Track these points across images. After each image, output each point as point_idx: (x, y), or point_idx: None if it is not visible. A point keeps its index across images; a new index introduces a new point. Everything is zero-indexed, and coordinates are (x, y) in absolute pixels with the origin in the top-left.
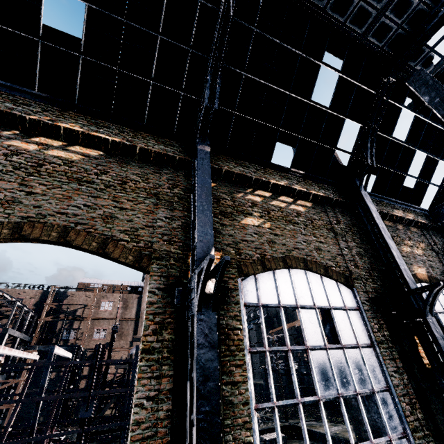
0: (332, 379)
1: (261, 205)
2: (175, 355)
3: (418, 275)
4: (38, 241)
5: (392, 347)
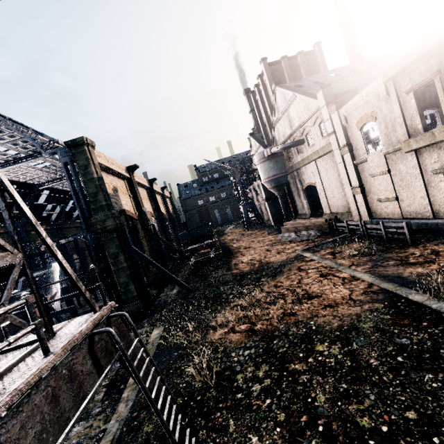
0: None
1: None
2: None
3: None
4: None
5: None
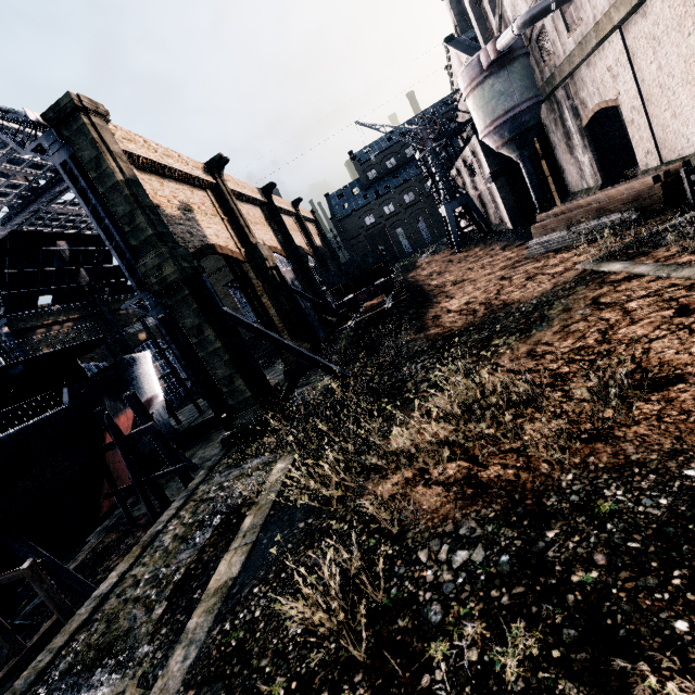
0: None
1: (45, 339)
2: None
3: (142, 339)
4: None
5: None
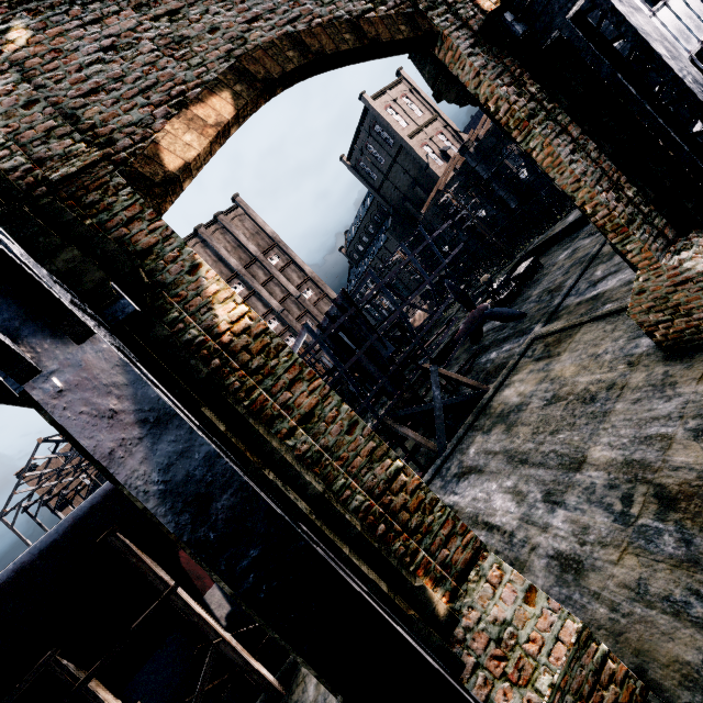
0: (676, 43)
1: None
2: (558, 100)
3: None
4: (283, 81)
5: None
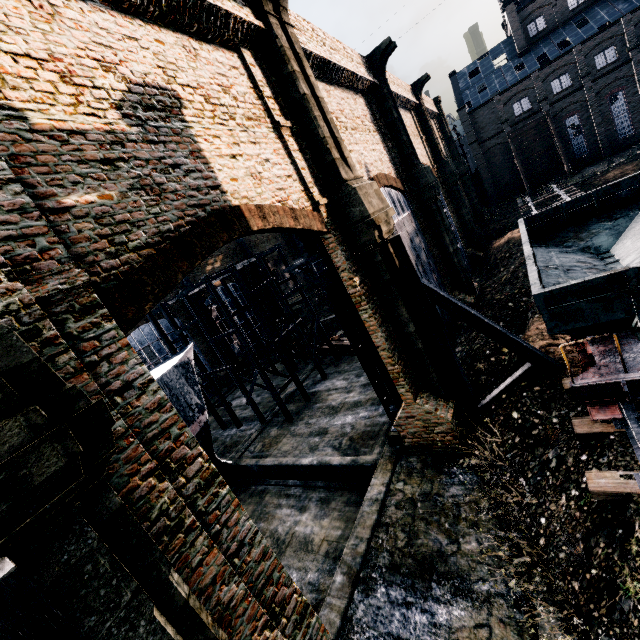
0: None
1: None
2: None
3: (216, 284)
4: None
5: (199, 335)
